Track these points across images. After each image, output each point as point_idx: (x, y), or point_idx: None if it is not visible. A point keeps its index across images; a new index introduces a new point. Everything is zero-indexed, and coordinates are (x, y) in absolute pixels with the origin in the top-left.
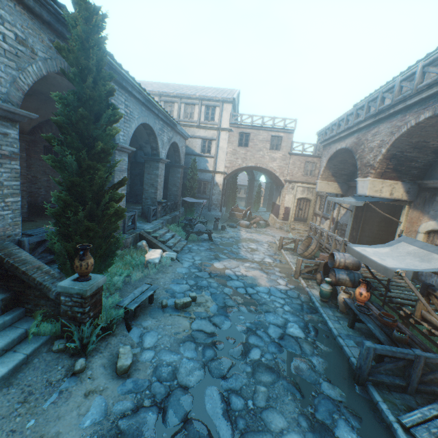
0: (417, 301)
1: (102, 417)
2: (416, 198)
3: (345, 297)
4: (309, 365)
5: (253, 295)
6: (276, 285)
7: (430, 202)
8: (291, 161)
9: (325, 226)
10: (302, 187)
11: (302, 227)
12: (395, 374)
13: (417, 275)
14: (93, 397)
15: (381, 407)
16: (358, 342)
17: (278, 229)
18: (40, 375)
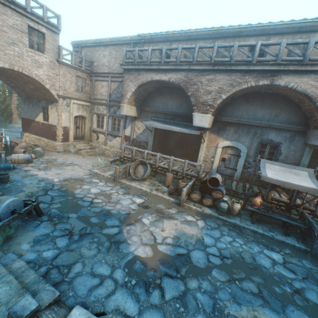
0: (269, 192)
1: None
2: (213, 126)
3: (239, 206)
4: (316, 272)
5: (224, 254)
6: (197, 225)
7: (223, 130)
8: (61, 72)
9: (116, 143)
10: (78, 104)
11: (85, 145)
12: (292, 234)
13: (217, 171)
14: None
15: None
16: (269, 230)
17: (62, 153)
18: None
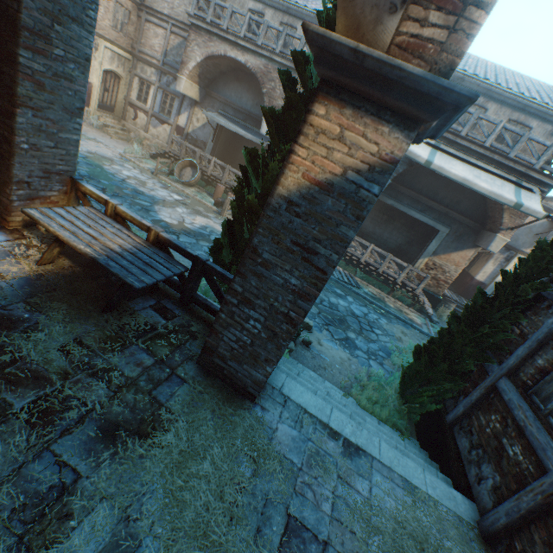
0: None
1: (334, 342)
2: None
3: None
4: None
5: None
6: None
7: None
8: None
9: (162, 133)
10: (113, 51)
11: (115, 123)
12: None
13: None
14: (322, 343)
15: (331, 277)
16: None
17: None
18: (308, 361)
